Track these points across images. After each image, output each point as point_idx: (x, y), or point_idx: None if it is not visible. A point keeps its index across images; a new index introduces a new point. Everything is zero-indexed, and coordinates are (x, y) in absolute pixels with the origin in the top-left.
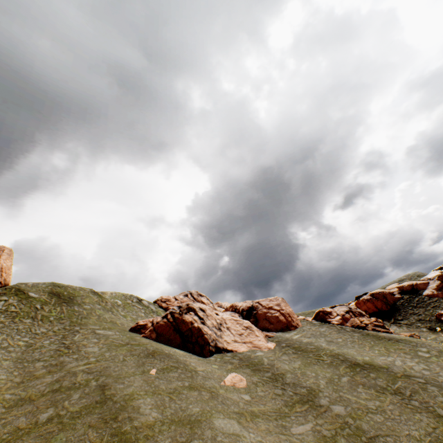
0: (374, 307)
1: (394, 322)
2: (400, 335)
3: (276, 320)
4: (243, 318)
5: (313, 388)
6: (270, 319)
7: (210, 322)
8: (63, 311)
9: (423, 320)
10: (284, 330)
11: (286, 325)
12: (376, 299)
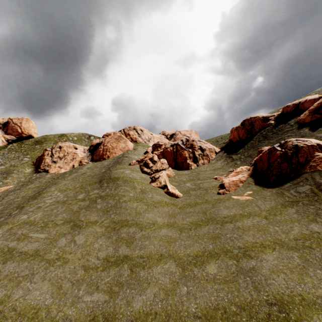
0: (238, 137)
1: (229, 155)
2: (155, 173)
3: (98, 153)
4: (90, 151)
5: (2, 200)
6: (97, 153)
7: (57, 155)
8: (30, 147)
9: (249, 157)
10: (98, 161)
11: (100, 158)
12: (243, 127)
